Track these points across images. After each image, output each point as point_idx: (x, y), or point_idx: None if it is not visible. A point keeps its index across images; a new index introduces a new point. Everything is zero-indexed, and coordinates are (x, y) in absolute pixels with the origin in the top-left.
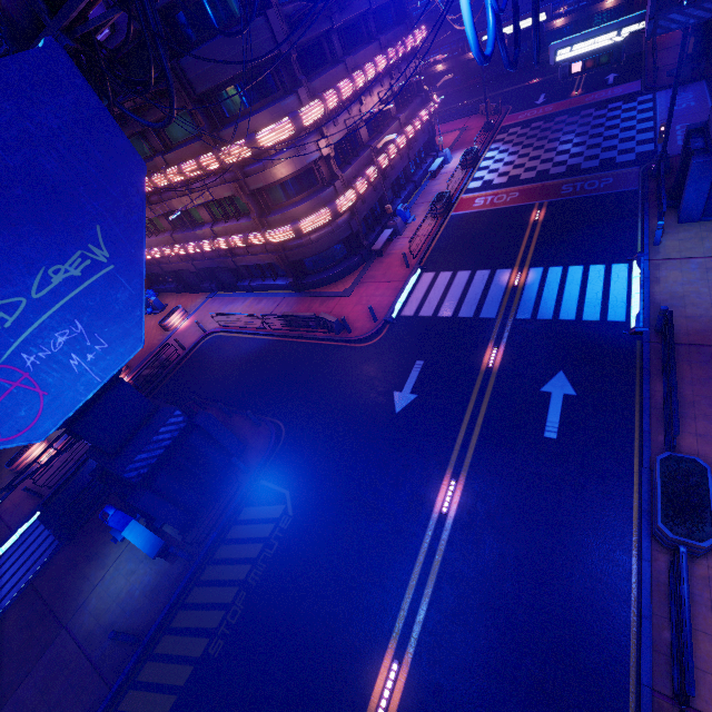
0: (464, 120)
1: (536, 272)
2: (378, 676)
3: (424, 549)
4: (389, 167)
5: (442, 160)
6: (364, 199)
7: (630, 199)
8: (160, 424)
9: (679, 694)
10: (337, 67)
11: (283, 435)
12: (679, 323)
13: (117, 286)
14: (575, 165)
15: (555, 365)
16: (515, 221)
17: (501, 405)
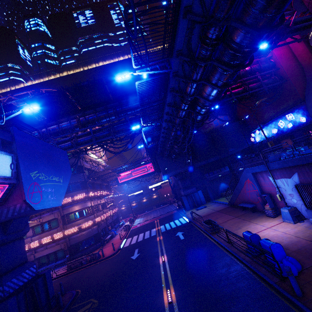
0: (125, 219)
1: (162, 226)
2: (164, 297)
3: (162, 269)
4: (108, 219)
5: (122, 222)
6: (101, 223)
7: (176, 213)
8: (27, 267)
9: (227, 238)
10: (95, 189)
11: (79, 291)
12: (196, 217)
13: (61, 188)
14: (161, 214)
15: (176, 232)
16: (151, 223)
17: (167, 242)
